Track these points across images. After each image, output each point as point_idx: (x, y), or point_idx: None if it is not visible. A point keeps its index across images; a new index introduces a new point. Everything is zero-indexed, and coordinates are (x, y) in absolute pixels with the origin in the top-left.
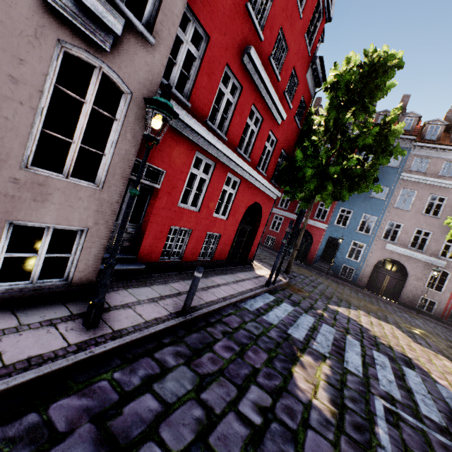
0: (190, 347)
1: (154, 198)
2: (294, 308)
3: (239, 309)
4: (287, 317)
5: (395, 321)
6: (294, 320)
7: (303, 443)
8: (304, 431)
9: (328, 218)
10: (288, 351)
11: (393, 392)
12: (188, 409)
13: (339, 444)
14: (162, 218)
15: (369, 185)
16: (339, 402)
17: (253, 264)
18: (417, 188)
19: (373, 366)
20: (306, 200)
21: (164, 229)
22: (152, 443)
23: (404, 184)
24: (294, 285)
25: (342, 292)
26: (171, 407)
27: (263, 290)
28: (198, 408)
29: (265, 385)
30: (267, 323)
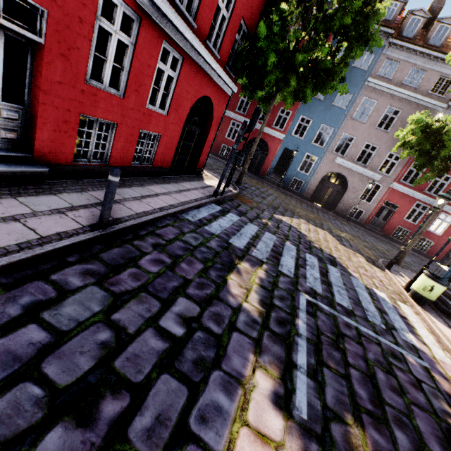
0: (107, 263)
1: (38, 61)
2: (240, 218)
3: (178, 220)
4: (231, 227)
5: (328, 228)
6: (238, 229)
7: (226, 346)
8: (229, 335)
9: (287, 127)
10: (226, 260)
11: (317, 287)
12: (92, 335)
13: (261, 340)
14: (63, 100)
15: (335, 84)
16: (268, 302)
17: (203, 174)
18: (378, 97)
19: (304, 267)
20: (266, 100)
21: (71, 117)
22: (27, 383)
23: (367, 92)
24: (244, 196)
25: (289, 203)
26: (65, 336)
27: (210, 201)
28: (105, 331)
29: (195, 296)
30: (208, 234)
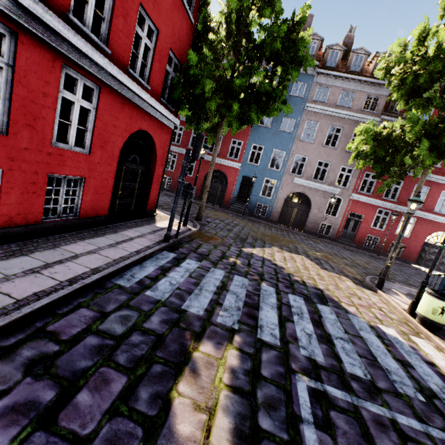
0: None
1: None
2: (201, 263)
3: (101, 292)
4: (186, 281)
5: (304, 251)
6: (196, 282)
7: None
8: None
9: (241, 156)
10: (174, 348)
11: (315, 353)
12: None
13: None
14: None
15: (279, 105)
16: (248, 430)
17: (156, 215)
18: (319, 119)
19: (291, 320)
20: (213, 131)
21: None
22: None
23: (308, 116)
24: (206, 233)
25: (258, 230)
26: None
27: (159, 248)
28: None
29: None
30: (149, 303)
